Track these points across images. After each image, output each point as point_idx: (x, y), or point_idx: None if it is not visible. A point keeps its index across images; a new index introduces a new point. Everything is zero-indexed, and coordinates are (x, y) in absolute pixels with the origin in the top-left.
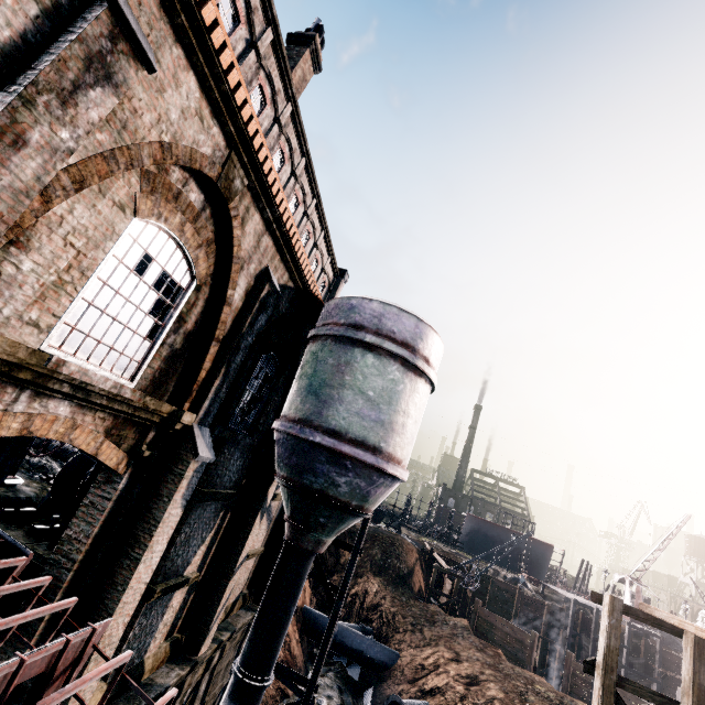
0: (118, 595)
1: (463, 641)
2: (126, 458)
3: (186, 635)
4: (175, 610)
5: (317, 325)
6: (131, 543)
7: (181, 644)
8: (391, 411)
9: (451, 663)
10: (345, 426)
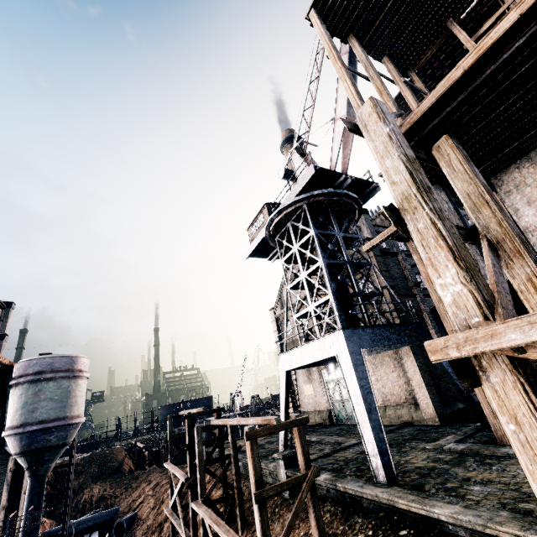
0: None
1: (153, 474)
2: None
3: None
4: None
5: (15, 376)
6: None
7: None
8: (68, 399)
9: (147, 487)
10: (47, 416)
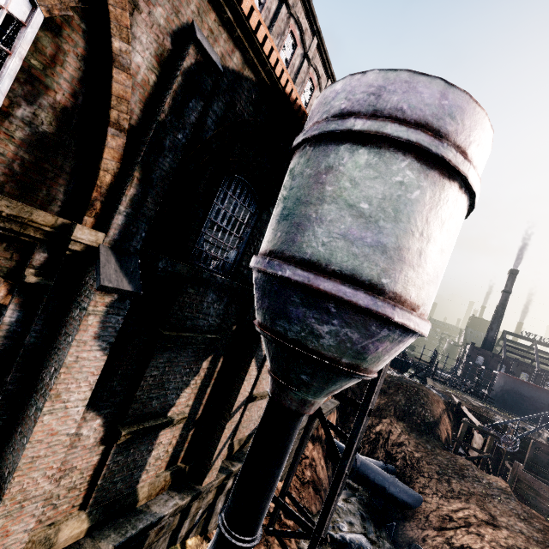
0: (21, 448)
1: (500, 505)
2: (4, 284)
3: (190, 465)
4: (172, 445)
5: None
6: (37, 389)
7: (184, 474)
8: (398, 231)
9: (485, 527)
10: (325, 255)
